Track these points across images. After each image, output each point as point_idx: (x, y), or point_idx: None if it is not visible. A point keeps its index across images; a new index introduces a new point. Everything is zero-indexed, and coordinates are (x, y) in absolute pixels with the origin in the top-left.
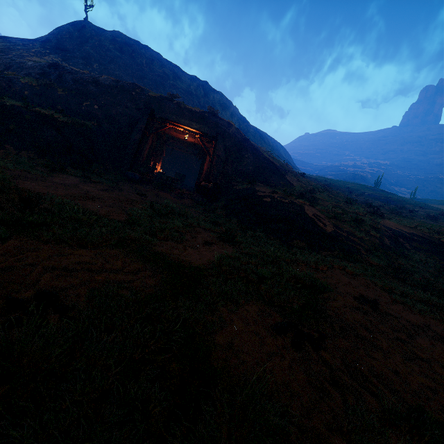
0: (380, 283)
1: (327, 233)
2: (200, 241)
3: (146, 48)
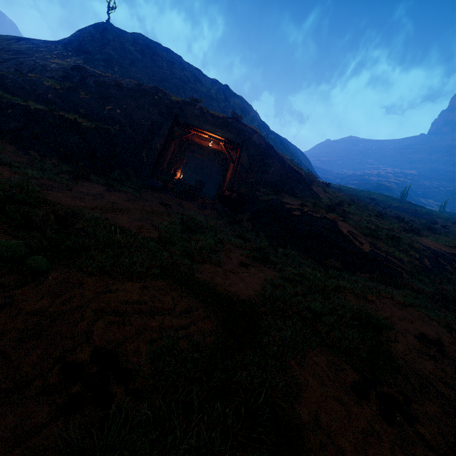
0: (435, 316)
1: (364, 253)
2: (236, 262)
3: (167, 51)
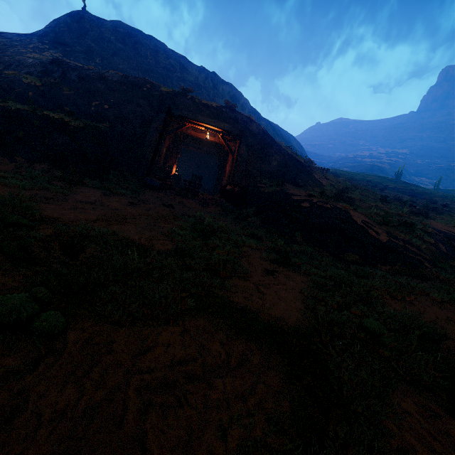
0: None
1: (382, 243)
2: (260, 270)
3: (149, 39)
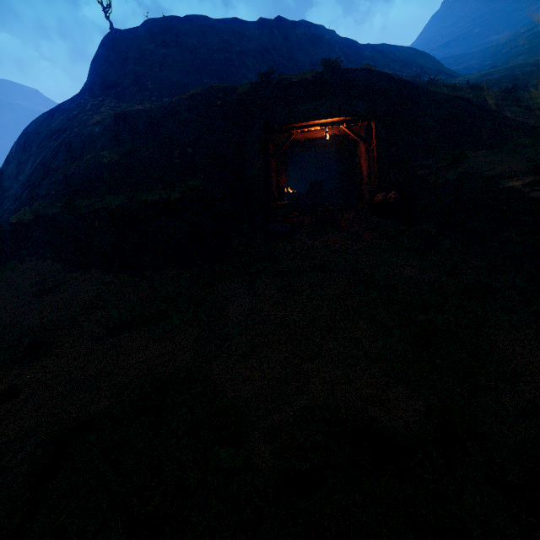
0: None
1: None
2: None
3: (188, 21)
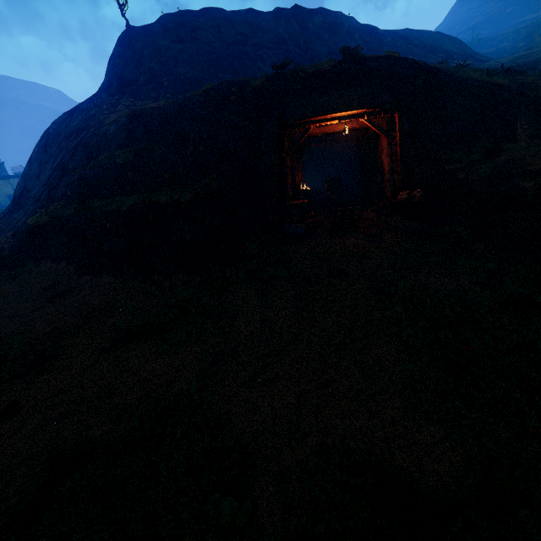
0: None
1: None
2: None
3: (203, 14)
